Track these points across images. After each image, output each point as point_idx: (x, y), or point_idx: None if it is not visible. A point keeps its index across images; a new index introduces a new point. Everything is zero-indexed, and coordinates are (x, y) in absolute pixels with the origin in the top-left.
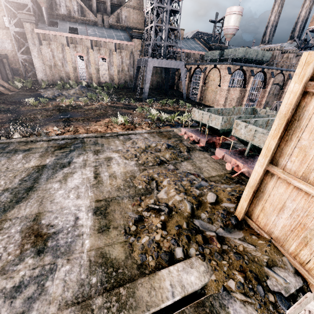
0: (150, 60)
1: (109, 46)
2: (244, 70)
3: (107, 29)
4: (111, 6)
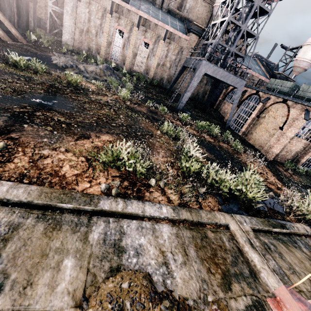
0: (205, 63)
1: (159, 32)
2: None
3: (164, 12)
4: None
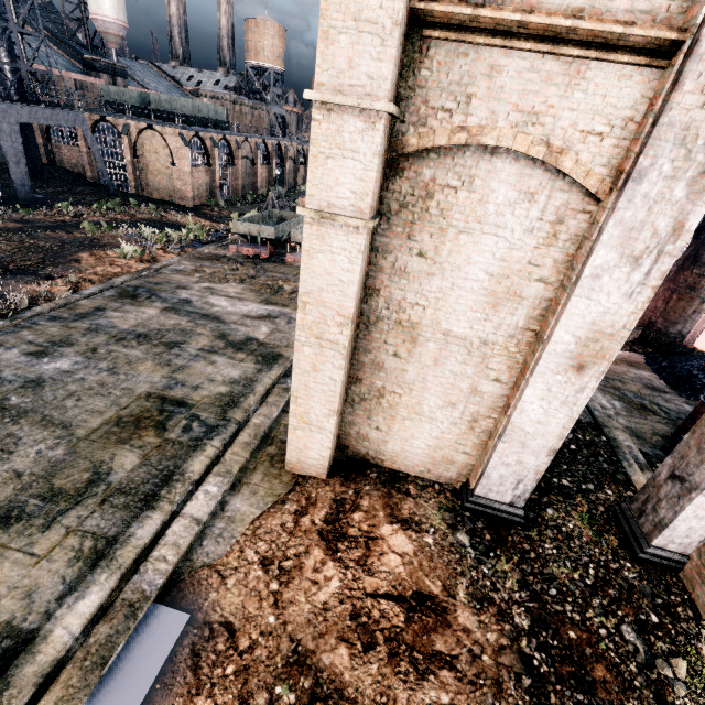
0: (7, 107)
1: None
2: (202, 138)
3: None
4: None
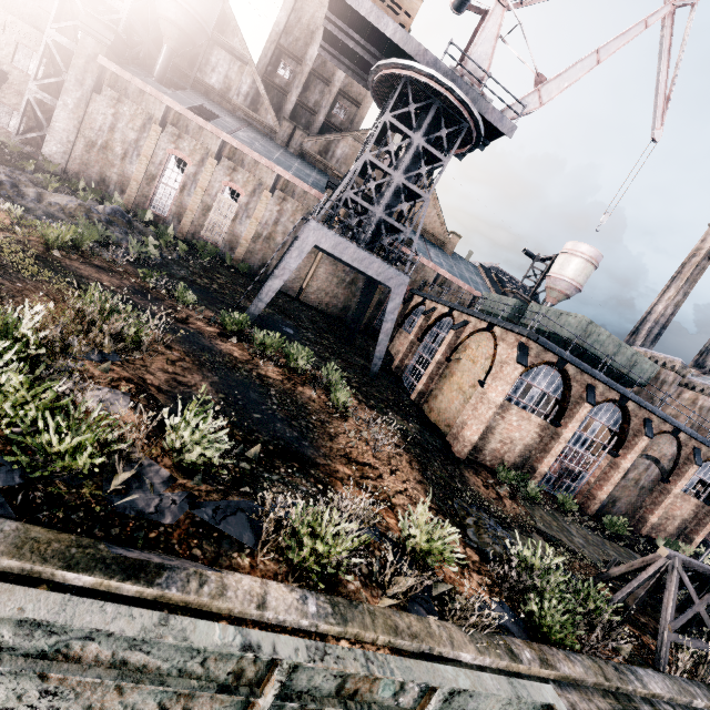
0: (316, 226)
1: (262, 175)
2: (569, 375)
3: (290, 153)
4: (324, 125)
